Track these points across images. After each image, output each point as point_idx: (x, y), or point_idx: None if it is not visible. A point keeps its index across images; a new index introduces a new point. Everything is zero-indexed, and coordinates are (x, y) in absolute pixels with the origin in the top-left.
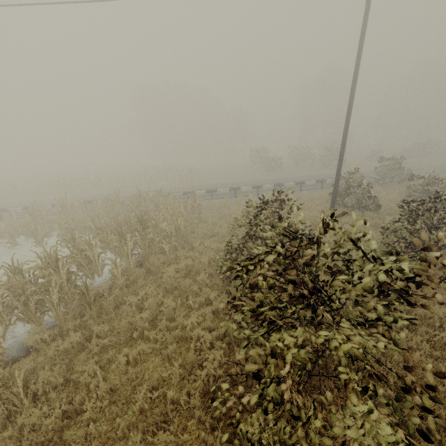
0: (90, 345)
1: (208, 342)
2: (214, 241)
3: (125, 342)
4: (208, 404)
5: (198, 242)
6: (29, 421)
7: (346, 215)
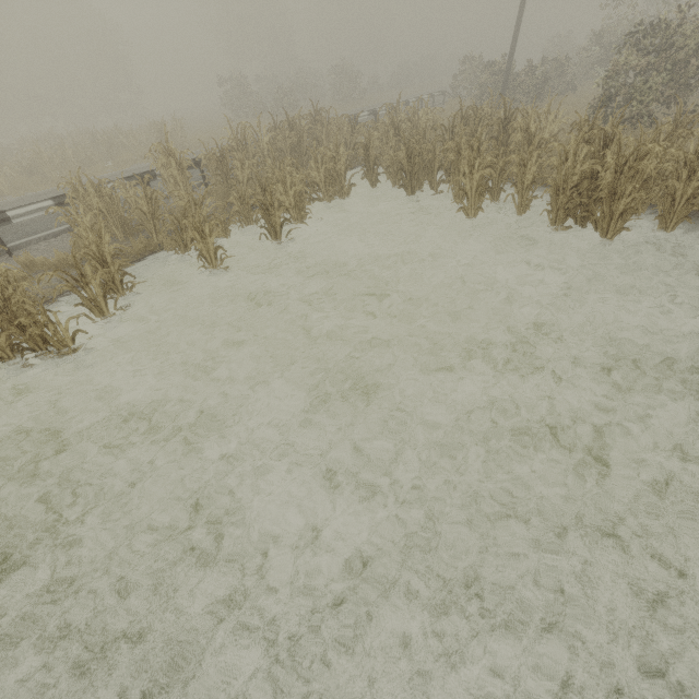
0: None
1: None
2: None
3: None
4: None
5: None
6: None
7: None
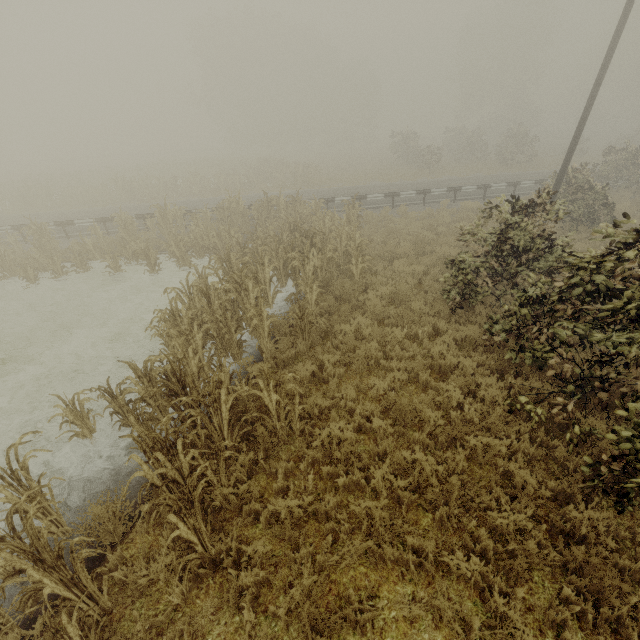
0: (325, 374)
1: (466, 370)
2: (405, 264)
3: (360, 372)
4: (505, 420)
5: (382, 265)
6: (315, 438)
7: (567, 232)
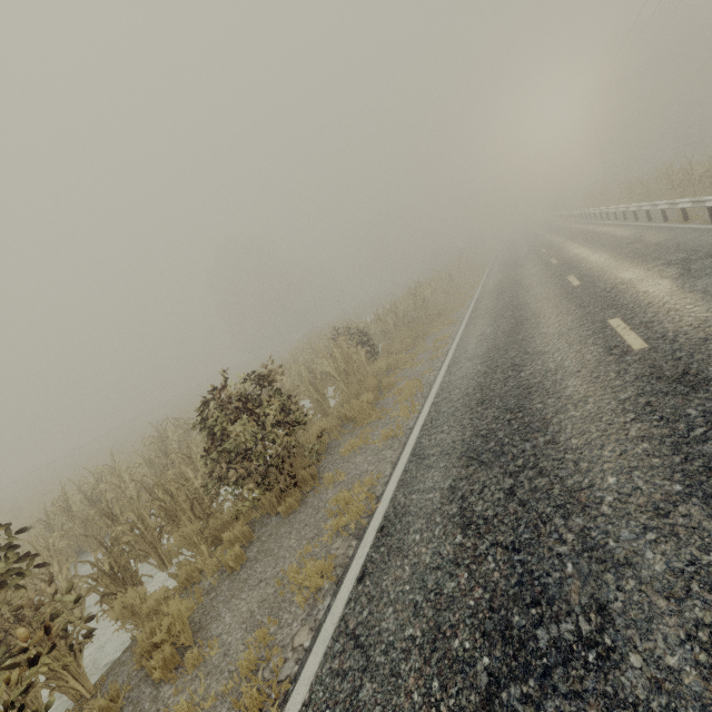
0: None
1: None
2: None
3: None
4: None
5: None
6: None
7: None
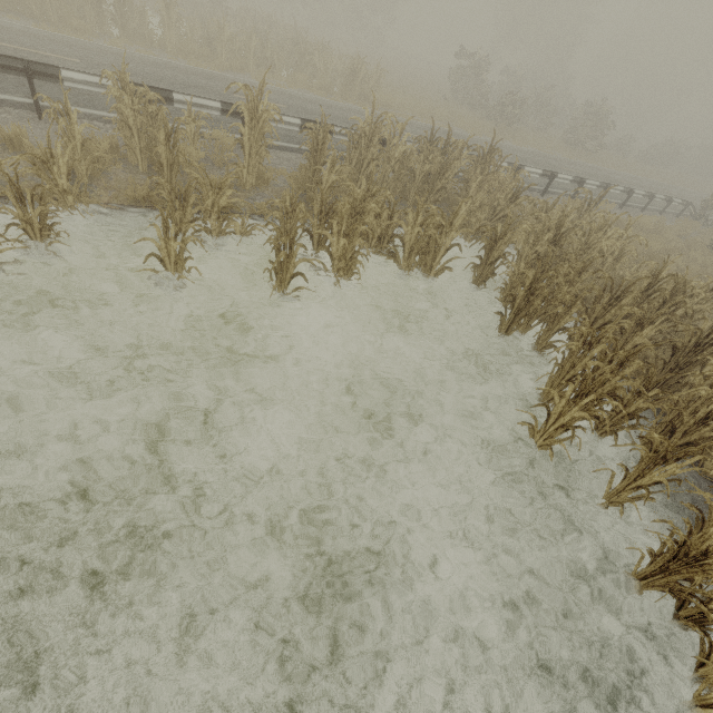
0: None
1: None
2: None
3: None
4: None
5: None
6: None
7: None
